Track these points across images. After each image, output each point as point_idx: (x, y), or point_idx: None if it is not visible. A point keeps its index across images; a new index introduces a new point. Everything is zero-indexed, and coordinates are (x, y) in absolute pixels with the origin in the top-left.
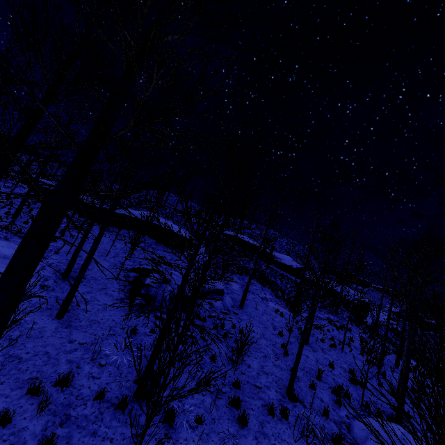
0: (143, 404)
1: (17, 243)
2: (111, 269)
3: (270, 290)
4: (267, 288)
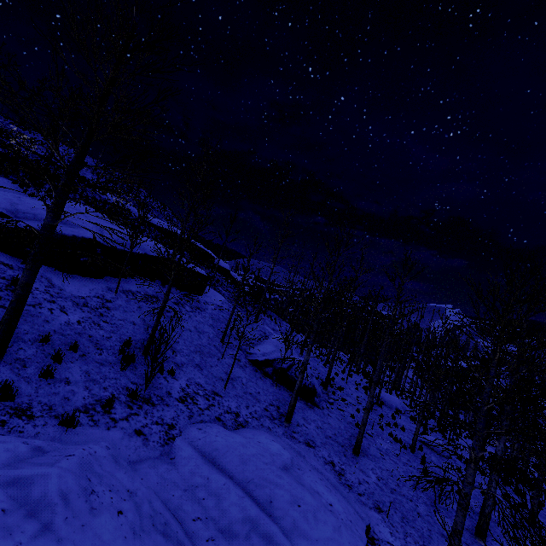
0: (414, 452)
1: (183, 420)
2: (251, 376)
3: (269, 319)
4: (267, 317)
